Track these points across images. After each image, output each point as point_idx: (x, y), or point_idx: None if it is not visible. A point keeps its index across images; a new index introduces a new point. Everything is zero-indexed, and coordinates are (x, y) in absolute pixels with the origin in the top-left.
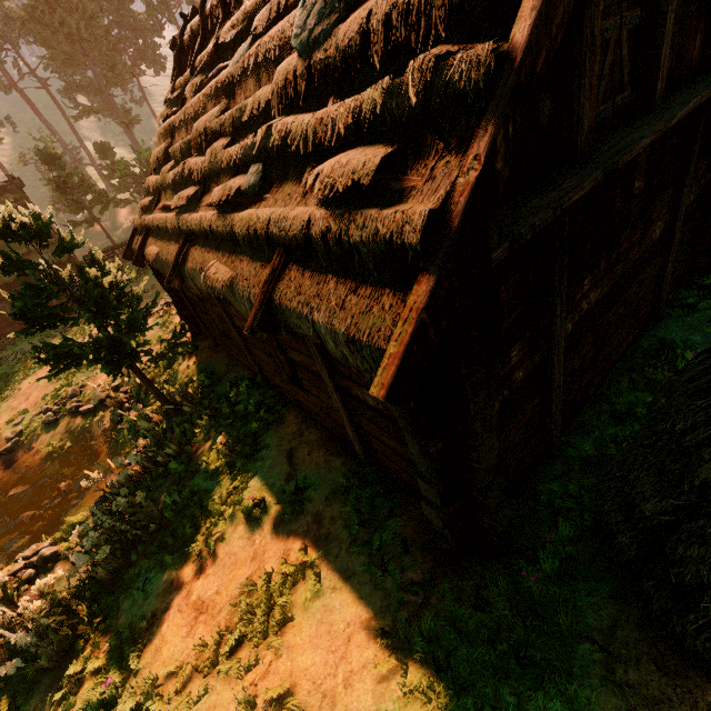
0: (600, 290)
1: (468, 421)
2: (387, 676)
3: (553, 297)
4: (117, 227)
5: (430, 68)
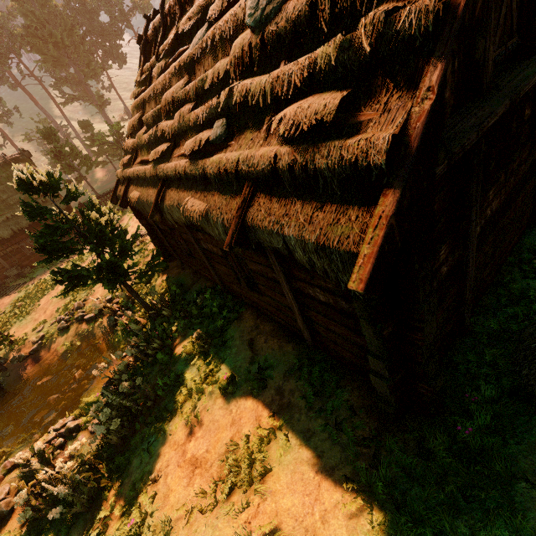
0: (499, 199)
1: (417, 307)
2: (355, 513)
3: (470, 205)
4: (98, 182)
5: (381, 21)
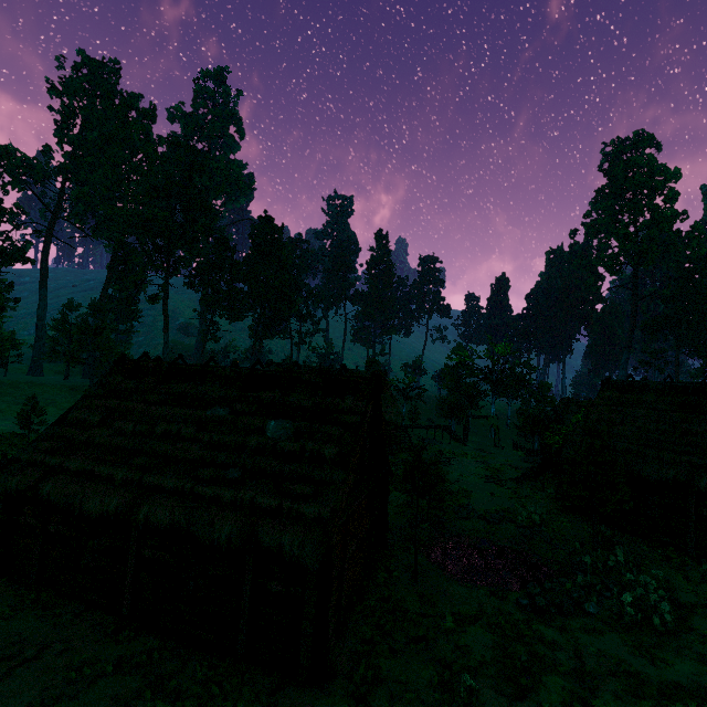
0: None
1: None
2: None
3: None
4: None
5: None
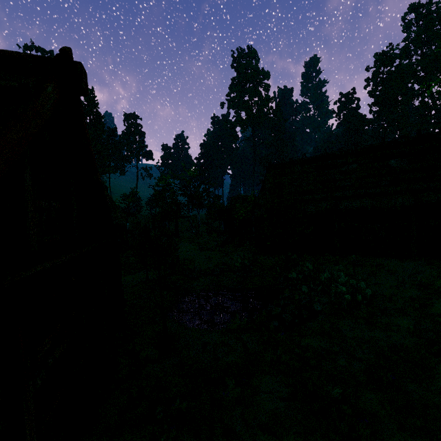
0: None
1: None
2: None
3: None
4: None
5: None
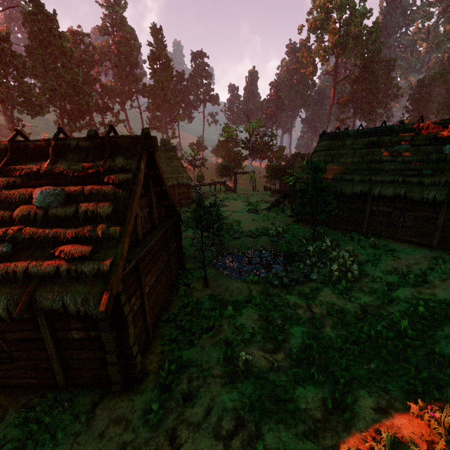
0: None
1: None
2: None
3: None
4: None
5: None
